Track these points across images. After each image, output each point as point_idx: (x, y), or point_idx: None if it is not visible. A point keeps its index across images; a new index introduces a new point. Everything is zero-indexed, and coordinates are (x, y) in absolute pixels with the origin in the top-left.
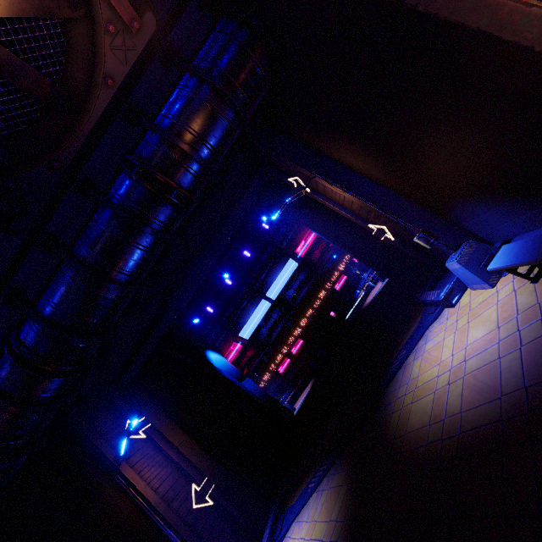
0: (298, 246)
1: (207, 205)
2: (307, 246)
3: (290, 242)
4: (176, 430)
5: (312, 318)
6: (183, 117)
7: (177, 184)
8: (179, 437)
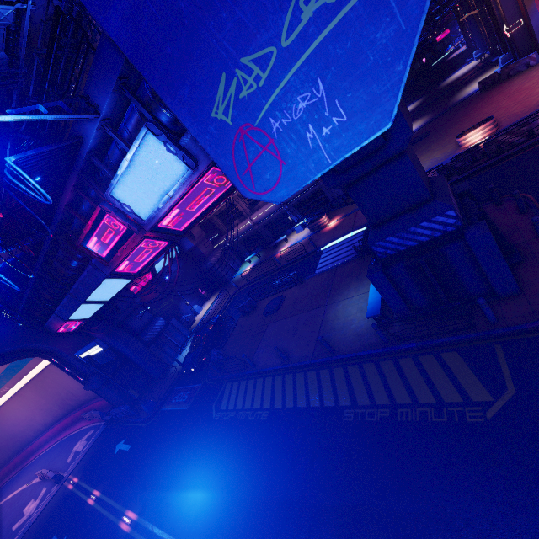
0: None
1: None
2: None
3: None
4: None
5: None
6: None
7: None
8: None
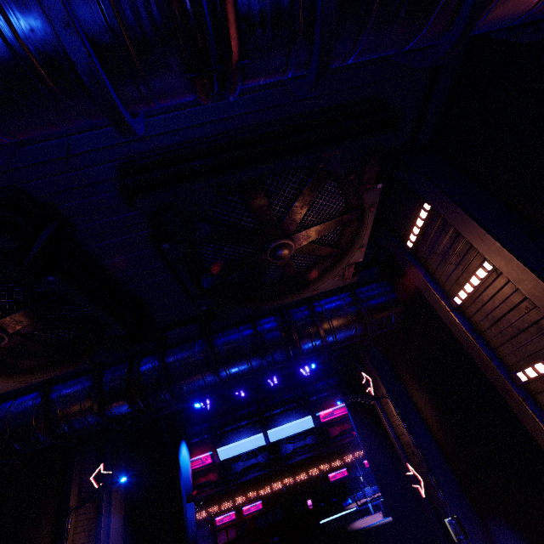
0: (324, 410)
1: (303, 364)
2: (333, 416)
3: (320, 400)
4: (121, 509)
5: (287, 487)
6: (333, 317)
7: (301, 348)
8: (118, 519)
